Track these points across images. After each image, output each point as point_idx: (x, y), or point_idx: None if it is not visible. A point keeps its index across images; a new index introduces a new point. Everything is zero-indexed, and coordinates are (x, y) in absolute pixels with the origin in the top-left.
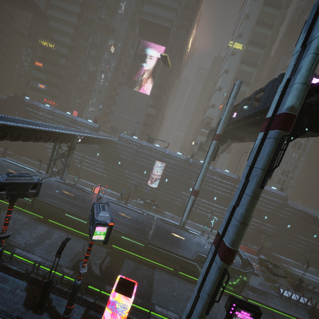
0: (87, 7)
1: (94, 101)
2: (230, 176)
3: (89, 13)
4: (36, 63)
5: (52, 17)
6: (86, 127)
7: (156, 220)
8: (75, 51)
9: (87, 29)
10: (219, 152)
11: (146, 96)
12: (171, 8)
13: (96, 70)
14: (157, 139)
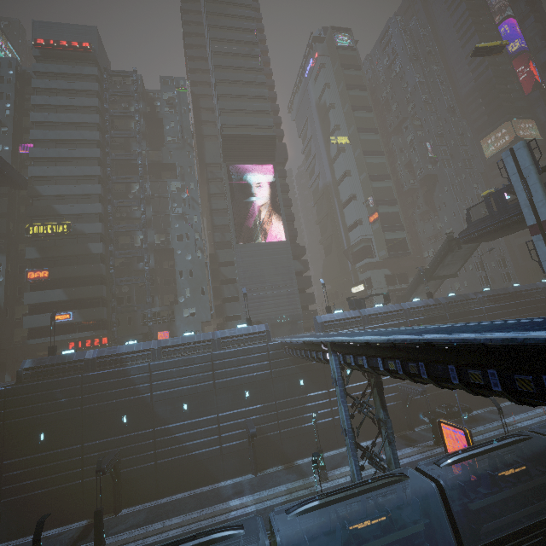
0: (109, 145)
1: (189, 295)
2: (501, 294)
3: (118, 153)
4: (30, 275)
5: (40, 179)
6: (250, 341)
7: (509, 431)
8: (112, 221)
9: (126, 177)
10: (458, 269)
11: (282, 244)
12: (261, 111)
13: (166, 239)
14: (368, 297)
